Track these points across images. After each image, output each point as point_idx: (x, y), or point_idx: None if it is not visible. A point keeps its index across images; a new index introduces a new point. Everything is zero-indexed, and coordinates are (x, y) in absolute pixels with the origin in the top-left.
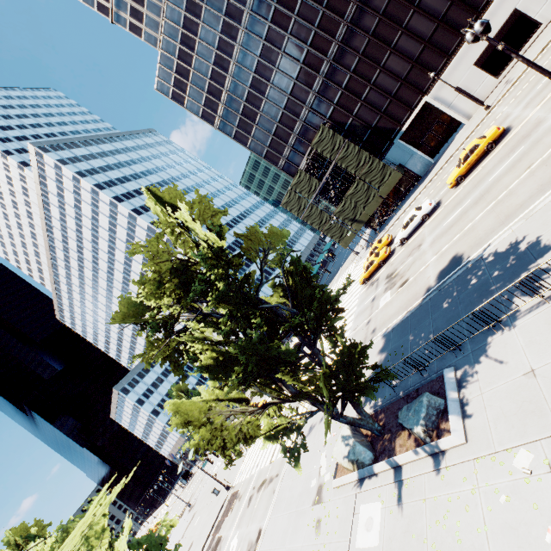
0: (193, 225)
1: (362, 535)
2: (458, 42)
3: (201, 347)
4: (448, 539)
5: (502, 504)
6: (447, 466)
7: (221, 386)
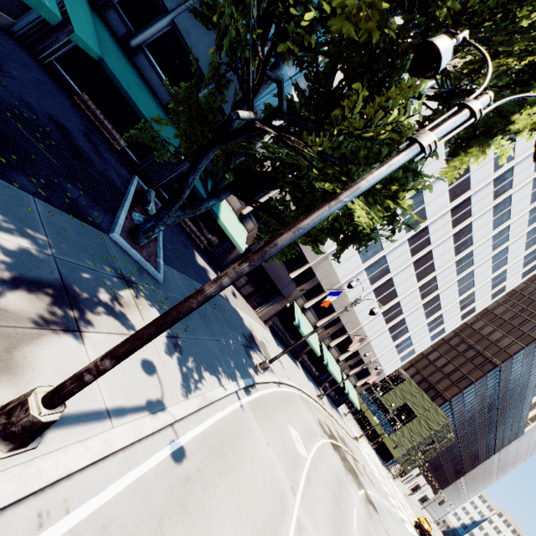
0: None
1: None
2: None
3: None
4: None
5: None
6: None
7: None
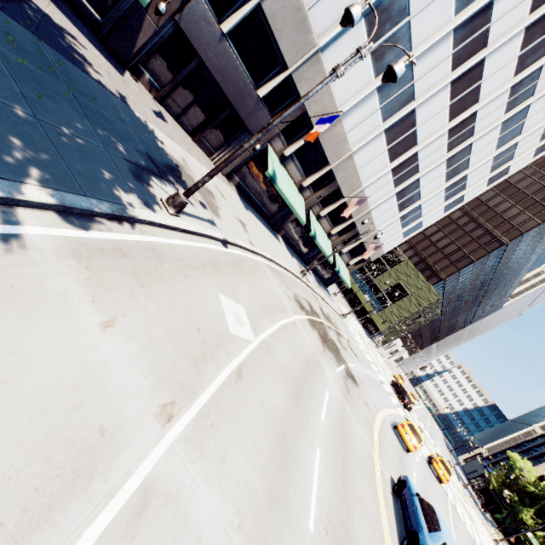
0: None
1: None
2: None
3: None
4: None
5: None
6: None
7: None
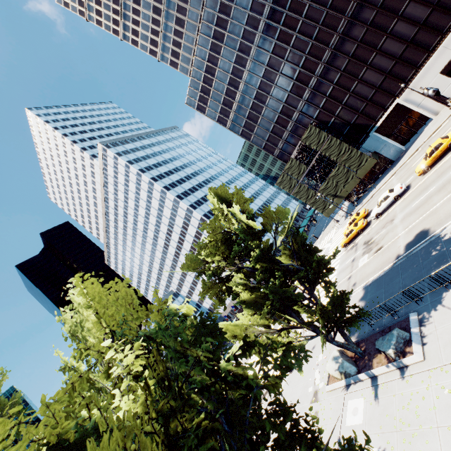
0: (239, 213)
1: (350, 418)
2: (425, 57)
3: (242, 288)
4: (410, 415)
5: (445, 394)
6: (410, 374)
7: (251, 315)
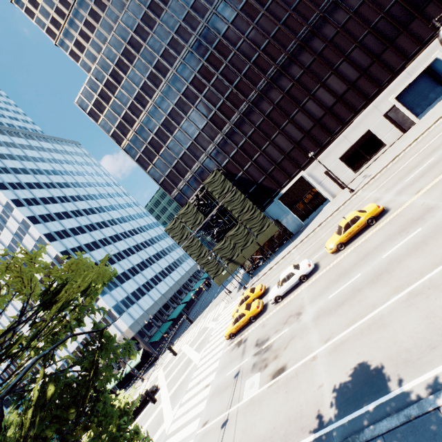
0: None
1: None
2: (329, 140)
3: None
4: None
5: None
6: None
7: None
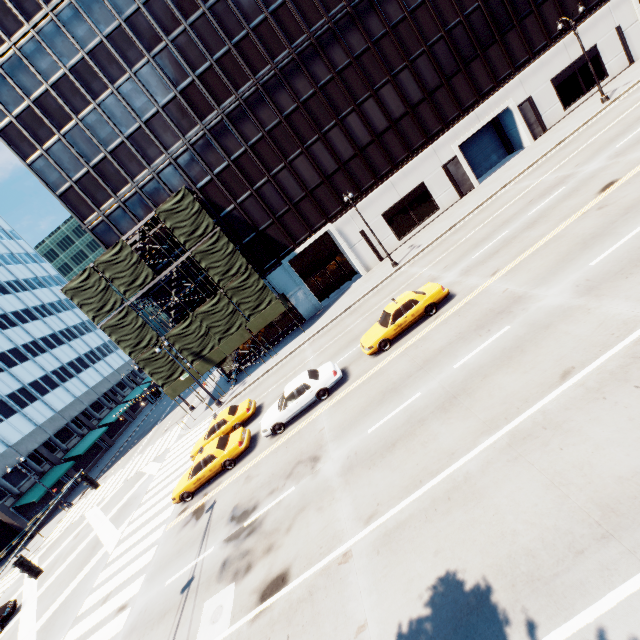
0: None
1: None
2: (372, 184)
3: None
4: None
5: None
6: None
7: None
